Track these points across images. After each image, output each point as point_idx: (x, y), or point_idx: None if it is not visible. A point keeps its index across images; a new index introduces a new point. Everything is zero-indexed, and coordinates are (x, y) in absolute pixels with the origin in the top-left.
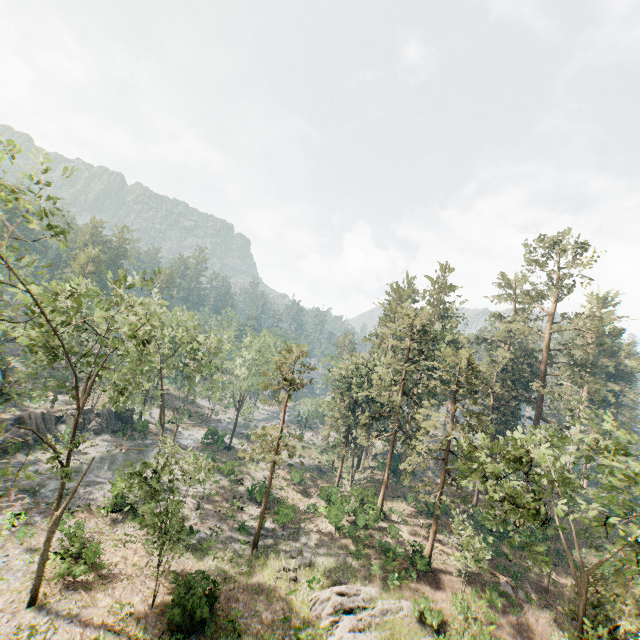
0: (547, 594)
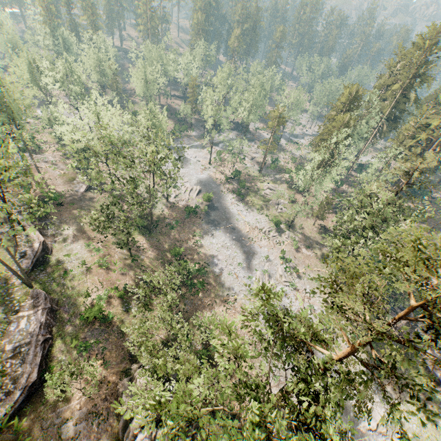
0: None
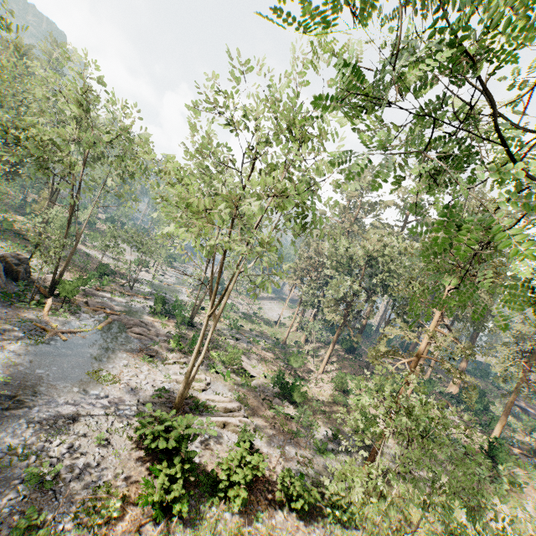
0: (534, 456)
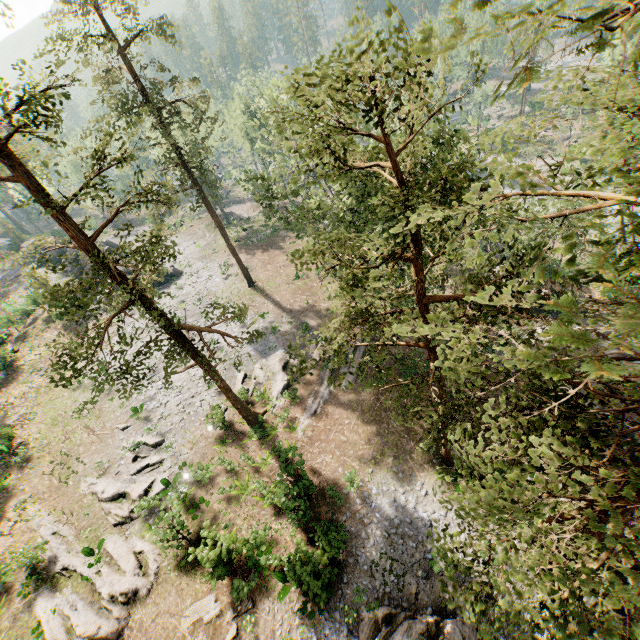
0: None
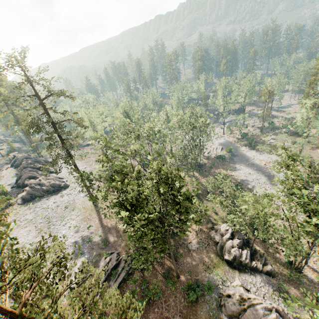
0: None
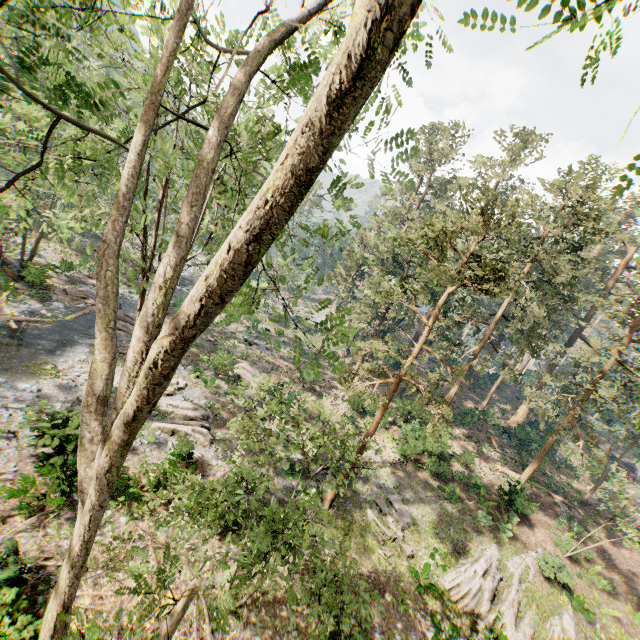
0: (584, 506)
